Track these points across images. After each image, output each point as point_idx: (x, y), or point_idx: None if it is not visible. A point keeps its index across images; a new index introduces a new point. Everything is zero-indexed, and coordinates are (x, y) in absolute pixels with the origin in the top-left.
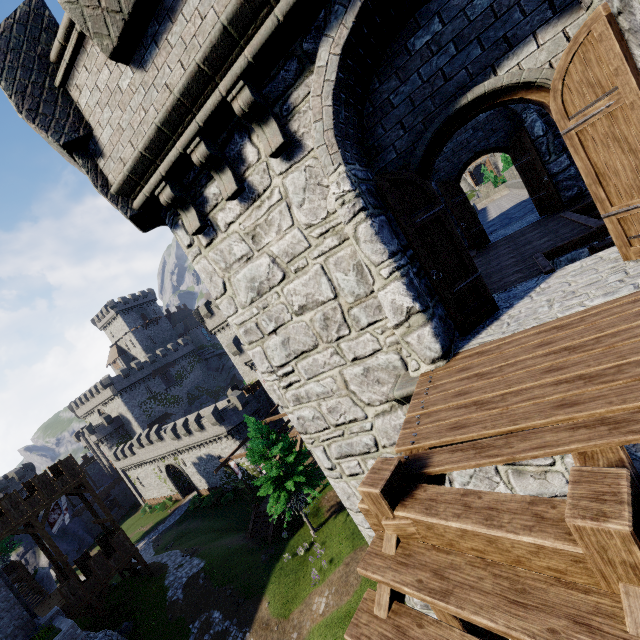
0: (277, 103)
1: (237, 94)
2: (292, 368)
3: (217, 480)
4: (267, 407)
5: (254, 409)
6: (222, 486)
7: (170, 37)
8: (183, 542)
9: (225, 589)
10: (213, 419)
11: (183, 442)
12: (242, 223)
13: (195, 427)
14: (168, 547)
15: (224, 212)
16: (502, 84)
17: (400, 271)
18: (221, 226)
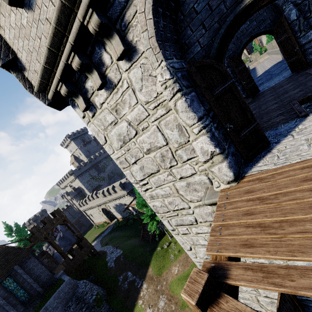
0: (117, 21)
1: (89, 19)
2: (147, 181)
3: (125, 214)
4: None
5: None
6: (127, 217)
7: None
8: (112, 241)
9: (132, 263)
10: (120, 188)
11: (108, 198)
12: (109, 103)
13: (112, 191)
14: (106, 244)
15: (98, 97)
16: None
17: (205, 129)
18: (98, 105)
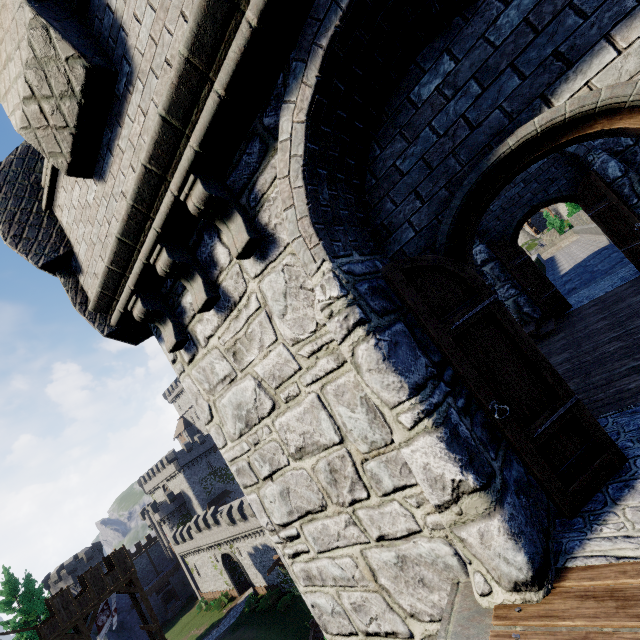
0: (243, 193)
1: (190, 191)
2: (297, 531)
3: (274, 577)
4: None
5: None
6: (279, 585)
7: (121, 142)
8: None
9: None
10: None
11: (238, 528)
12: (221, 337)
13: (250, 512)
14: None
15: (202, 324)
16: (564, 116)
17: (432, 417)
18: (201, 340)
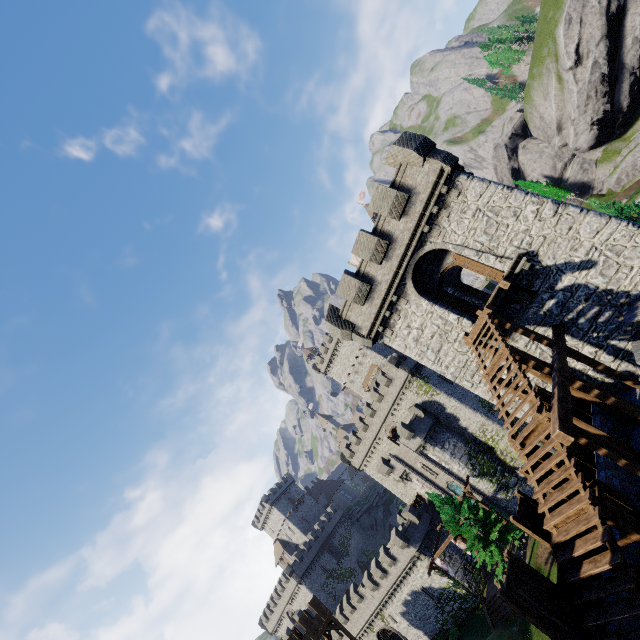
0: (401, 295)
1: (393, 298)
2: (439, 357)
3: (433, 624)
4: (438, 517)
5: (428, 520)
6: (441, 630)
7: (374, 296)
8: None
9: None
10: (400, 541)
11: (383, 589)
12: (403, 325)
13: (387, 561)
14: None
15: (397, 325)
16: (446, 267)
17: (450, 311)
18: (398, 329)
